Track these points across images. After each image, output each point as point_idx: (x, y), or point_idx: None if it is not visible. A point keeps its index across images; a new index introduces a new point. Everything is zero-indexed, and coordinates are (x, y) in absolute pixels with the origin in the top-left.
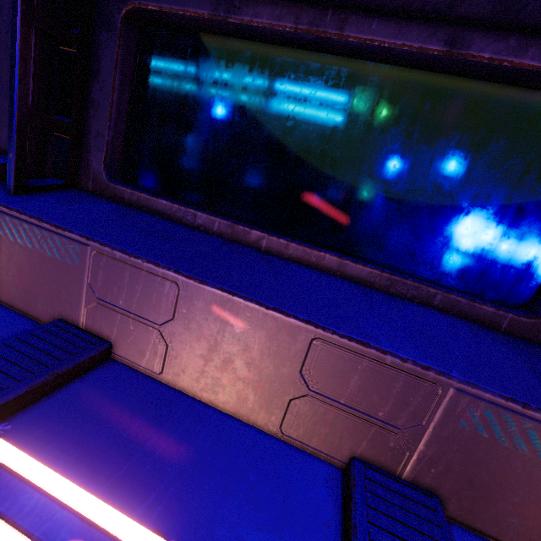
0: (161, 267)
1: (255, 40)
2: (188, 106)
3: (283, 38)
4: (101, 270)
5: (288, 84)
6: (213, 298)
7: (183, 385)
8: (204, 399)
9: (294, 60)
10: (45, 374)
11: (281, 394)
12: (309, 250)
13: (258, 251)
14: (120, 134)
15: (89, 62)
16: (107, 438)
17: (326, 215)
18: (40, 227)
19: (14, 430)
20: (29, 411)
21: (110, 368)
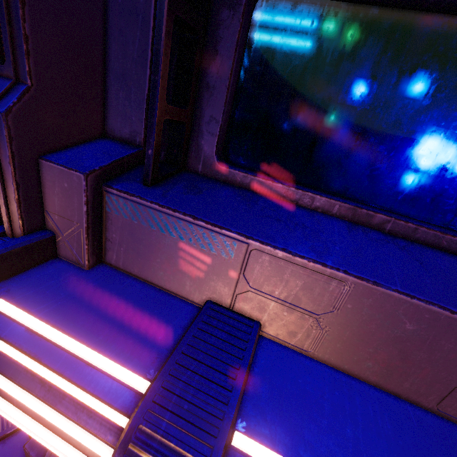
0: (329, 267)
1: (401, 7)
2: (303, 84)
3: (447, 5)
4: (258, 265)
5: (434, 57)
6: (386, 299)
7: (334, 362)
8: (354, 375)
9: (447, 29)
10: (244, 368)
11: (446, 381)
12: (441, 235)
13: (383, 234)
14: (227, 116)
15: (205, 43)
16: (317, 427)
17: (452, 196)
18: (195, 224)
19: (250, 427)
20: (245, 403)
21: (266, 347)
